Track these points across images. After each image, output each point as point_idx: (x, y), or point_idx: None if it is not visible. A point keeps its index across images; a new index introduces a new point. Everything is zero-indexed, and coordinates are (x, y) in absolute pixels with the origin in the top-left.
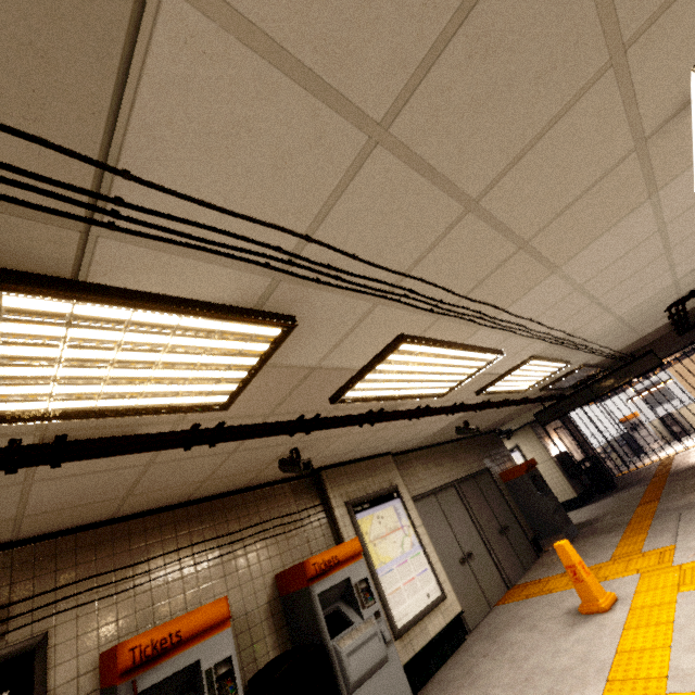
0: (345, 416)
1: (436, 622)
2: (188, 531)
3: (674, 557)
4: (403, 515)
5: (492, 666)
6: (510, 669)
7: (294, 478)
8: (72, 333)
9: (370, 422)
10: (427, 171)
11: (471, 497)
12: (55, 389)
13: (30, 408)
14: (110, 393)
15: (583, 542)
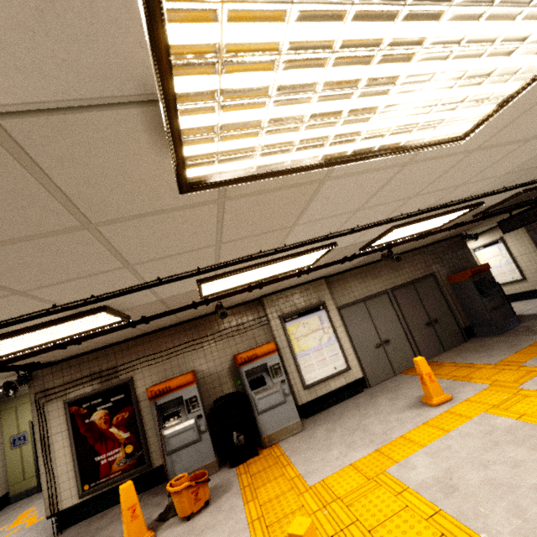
0: (228, 293)
1: (338, 382)
2: (185, 336)
3: (530, 380)
4: (325, 320)
5: (353, 414)
6: (356, 420)
7: (247, 302)
8: (17, 339)
9: (258, 288)
10: (69, 280)
11: (404, 300)
12: (40, 341)
13: (42, 343)
14: (63, 335)
15: (507, 337)
